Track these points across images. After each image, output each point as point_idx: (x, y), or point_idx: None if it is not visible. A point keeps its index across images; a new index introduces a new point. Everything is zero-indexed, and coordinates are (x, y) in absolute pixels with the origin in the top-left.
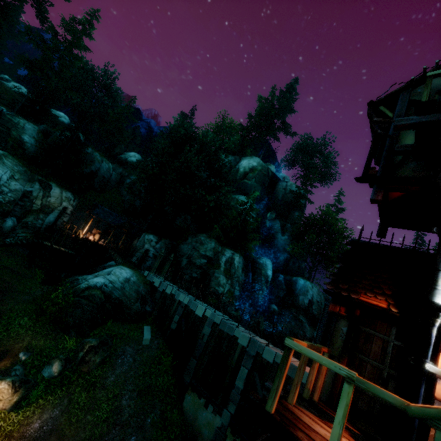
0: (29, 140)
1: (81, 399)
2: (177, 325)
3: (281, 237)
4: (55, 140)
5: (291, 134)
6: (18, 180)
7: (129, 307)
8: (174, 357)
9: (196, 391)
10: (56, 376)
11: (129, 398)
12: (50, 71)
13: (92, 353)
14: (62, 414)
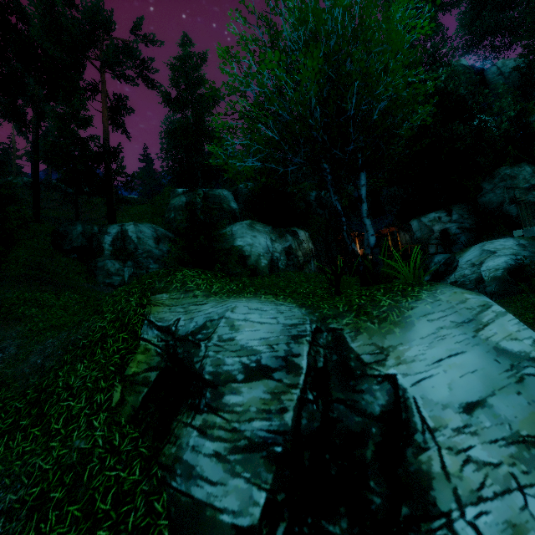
0: (236, 206)
1: None
2: None
3: None
4: (245, 194)
5: (454, 5)
6: (276, 241)
7: None
8: None
9: None
10: None
11: None
12: (200, 126)
13: None
14: None
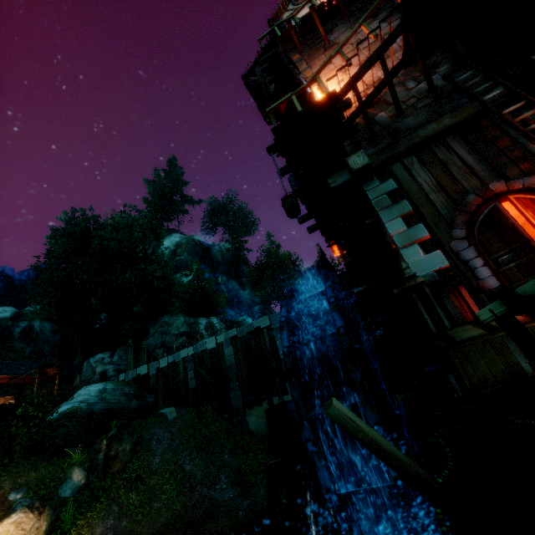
0: None
1: (133, 500)
2: (196, 380)
3: (244, 292)
4: None
5: (196, 203)
6: None
7: (125, 408)
8: (213, 406)
9: (253, 404)
10: (83, 487)
11: (191, 460)
12: None
13: (116, 444)
14: (119, 520)
